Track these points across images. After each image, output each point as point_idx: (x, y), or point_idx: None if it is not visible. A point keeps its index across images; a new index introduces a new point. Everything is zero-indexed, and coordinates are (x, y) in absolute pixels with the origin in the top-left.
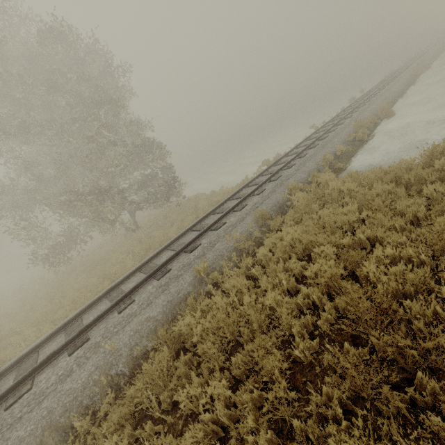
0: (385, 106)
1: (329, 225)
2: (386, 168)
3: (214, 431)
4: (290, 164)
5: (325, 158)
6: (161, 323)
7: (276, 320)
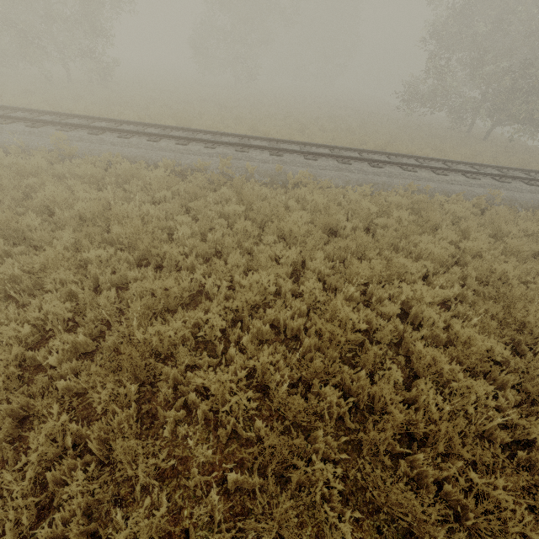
0: None
1: None
2: None
3: None
4: None
5: None
6: None
7: None
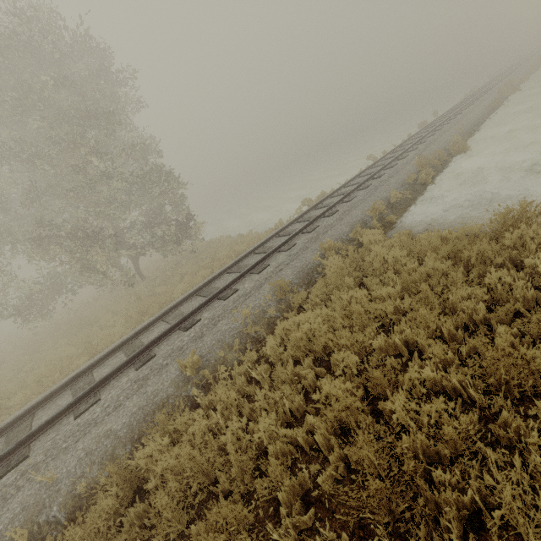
0: (459, 139)
1: (360, 315)
2: (446, 232)
3: None
4: (332, 210)
5: (374, 207)
6: (123, 443)
7: (263, 466)
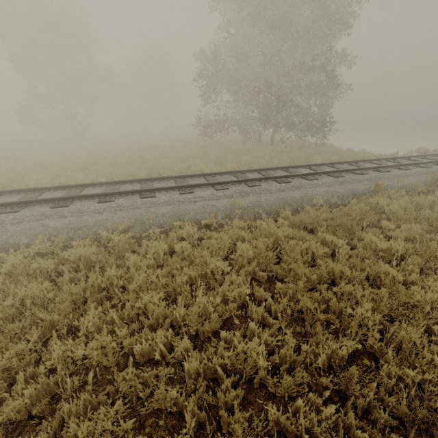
0: None
1: None
2: None
3: (406, 240)
4: None
5: None
6: (346, 197)
7: None
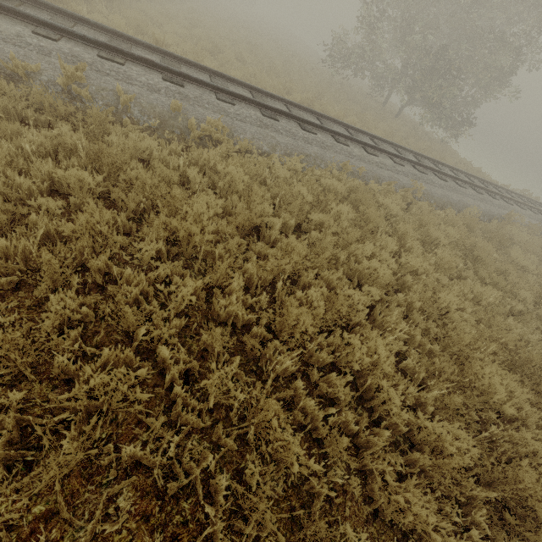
0: None
1: None
2: None
3: None
4: None
5: None
6: (486, 215)
7: None
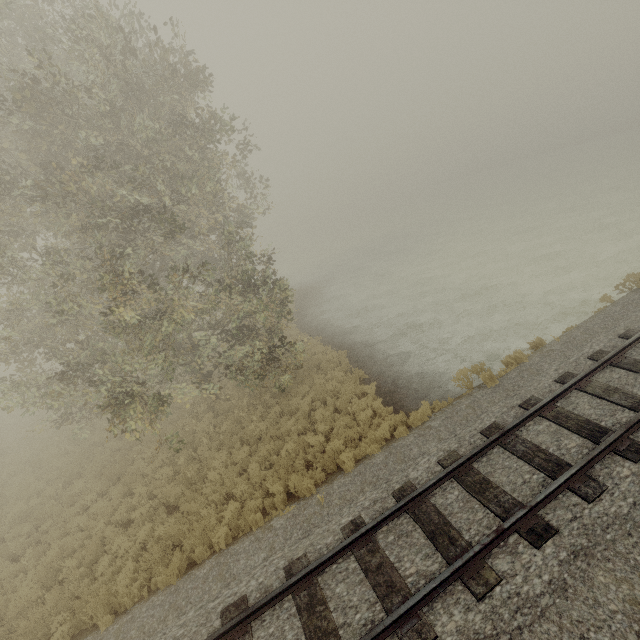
0: None
1: None
2: None
3: None
4: (540, 504)
5: None
6: None
7: None
